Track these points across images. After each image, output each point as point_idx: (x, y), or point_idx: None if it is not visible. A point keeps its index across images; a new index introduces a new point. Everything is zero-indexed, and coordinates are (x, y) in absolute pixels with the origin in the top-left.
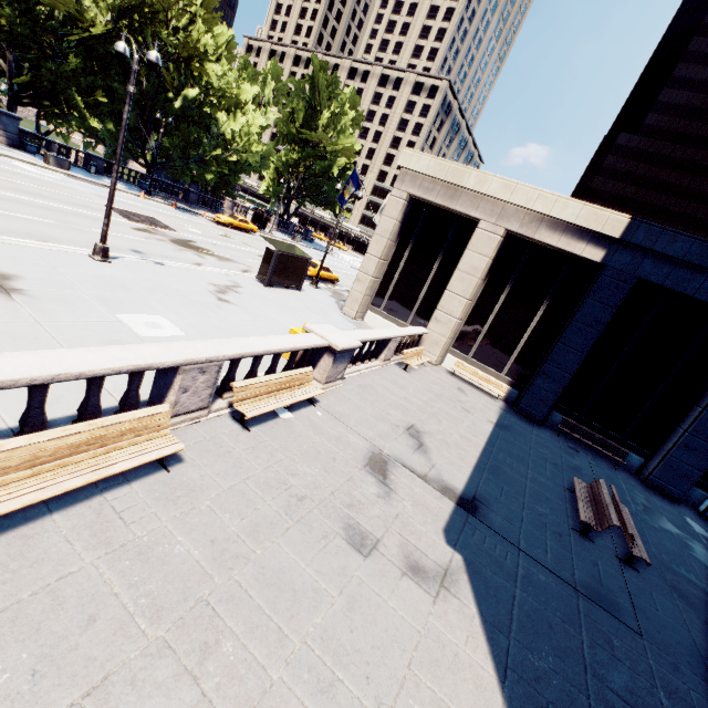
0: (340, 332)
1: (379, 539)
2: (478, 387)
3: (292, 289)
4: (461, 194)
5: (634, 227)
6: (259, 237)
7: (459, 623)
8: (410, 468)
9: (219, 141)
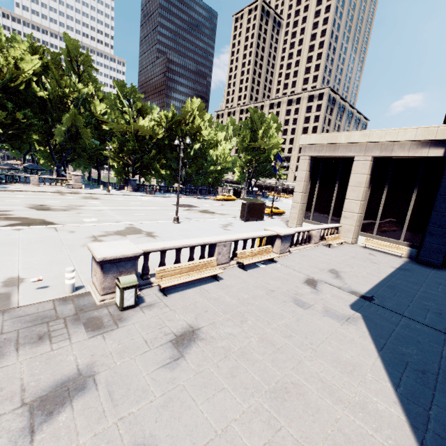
0: (282, 228)
1: (312, 305)
2: (386, 252)
3: (258, 220)
4: (339, 147)
5: None
6: (238, 202)
7: (355, 332)
8: (330, 284)
9: (211, 162)
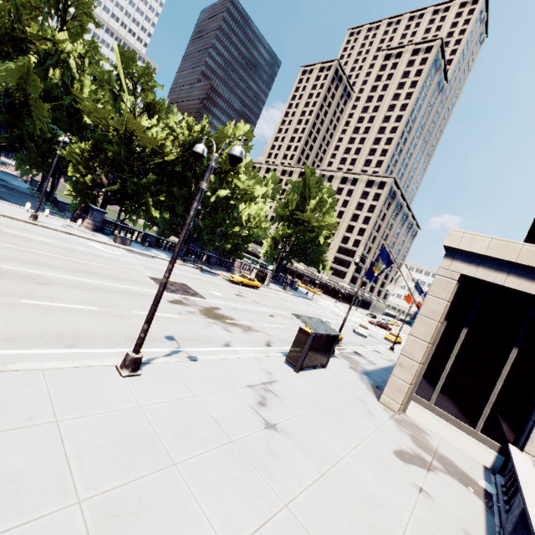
0: None
1: None
2: None
3: (317, 366)
4: None
5: None
6: (261, 291)
7: None
8: None
9: (238, 221)
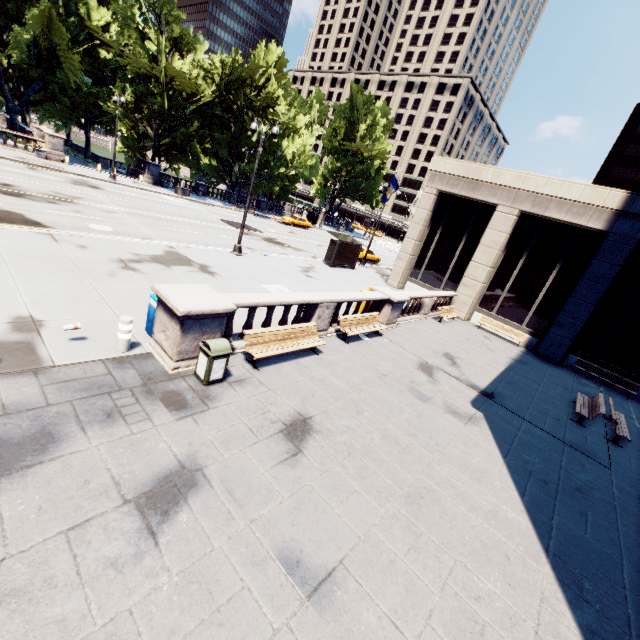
0: (394, 291)
1: (431, 397)
2: (502, 337)
3: (348, 268)
4: (481, 186)
5: (632, 199)
6: (313, 231)
7: (479, 435)
8: (447, 373)
9: (282, 161)
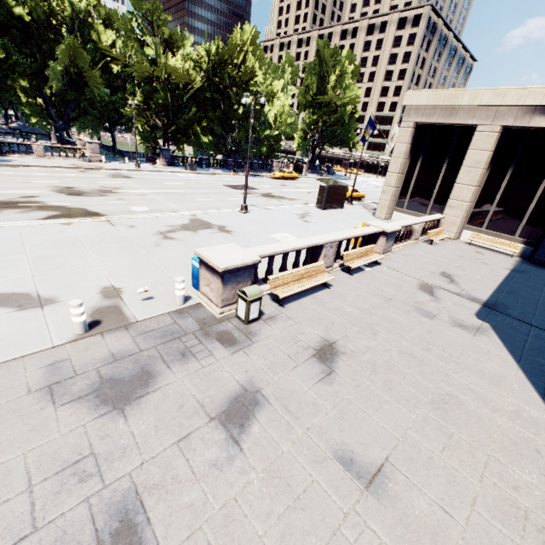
0: (386, 223)
1: (436, 314)
2: (494, 250)
3: (337, 208)
4: (458, 110)
5: None
6: (300, 180)
7: (489, 343)
8: (447, 290)
9: (266, 124)
